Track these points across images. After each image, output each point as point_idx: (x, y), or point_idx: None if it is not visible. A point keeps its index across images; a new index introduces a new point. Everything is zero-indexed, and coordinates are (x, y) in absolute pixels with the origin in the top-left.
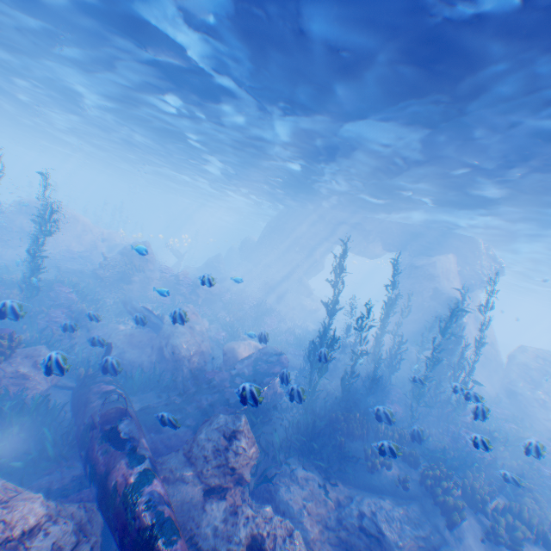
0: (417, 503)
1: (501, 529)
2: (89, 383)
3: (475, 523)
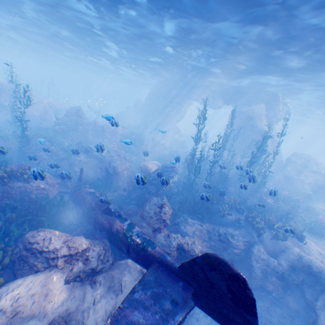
0: (242, 227)
1: (279, 234)
2: (79, 189)
3: (268, 233)
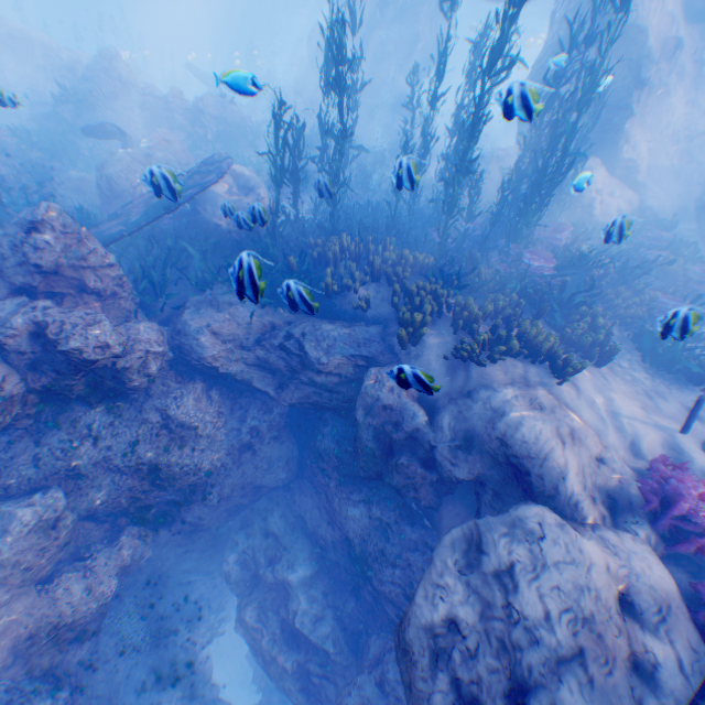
0: (380, 327)
1: (474, 346)
2: None
3: (447, 344)
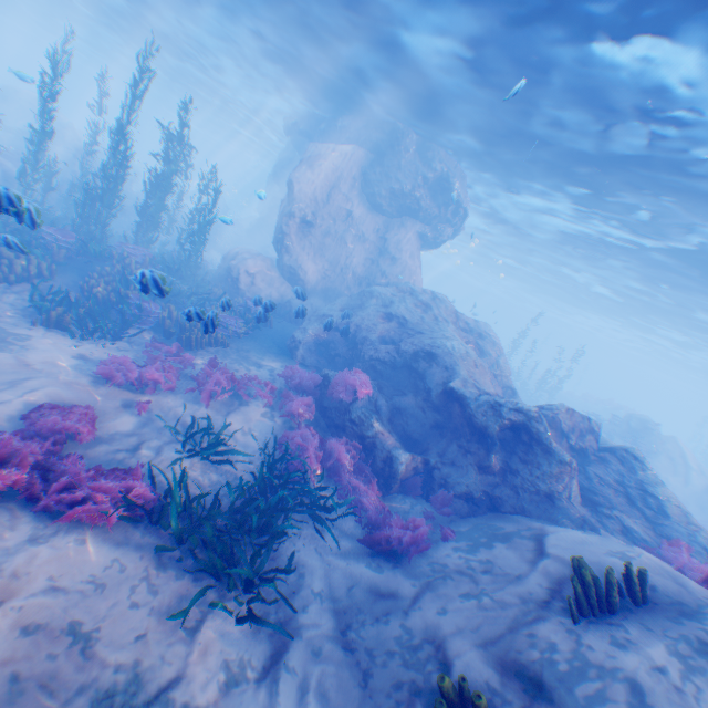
0: None
1: None
2: None
3: None
